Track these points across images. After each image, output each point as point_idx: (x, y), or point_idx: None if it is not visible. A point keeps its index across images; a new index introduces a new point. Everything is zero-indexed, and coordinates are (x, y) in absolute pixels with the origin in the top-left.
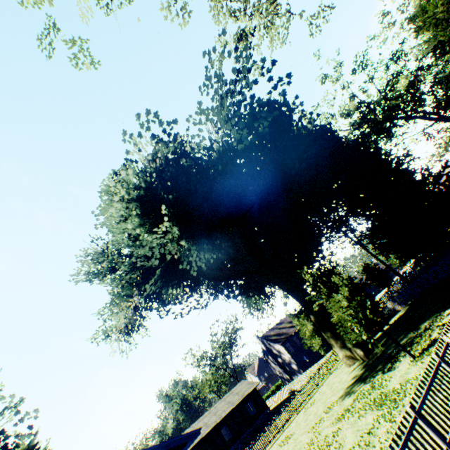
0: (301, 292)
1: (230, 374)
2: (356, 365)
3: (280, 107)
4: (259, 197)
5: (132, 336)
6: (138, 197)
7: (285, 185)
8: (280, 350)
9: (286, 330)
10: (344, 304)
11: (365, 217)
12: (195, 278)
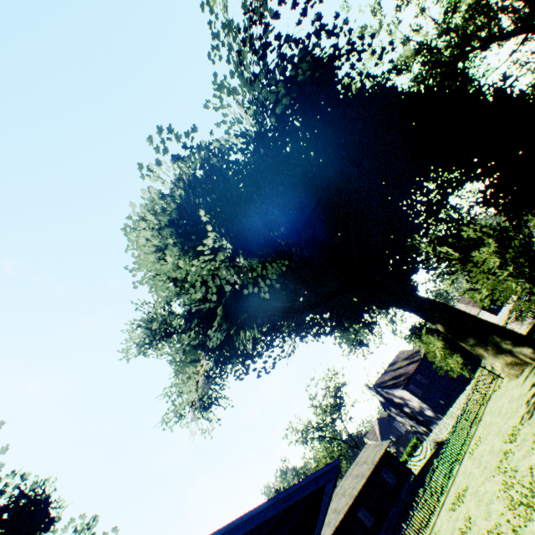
0: (414, 298)
1: (347, 443)
2: (527, 372)
3: (319, 37)
4: (322, 185)
5: (211, 411)
6: (171, 222)
7: (351, 165)
8: (403, 396)
9: (403, 369)
10: (495, 262)
11: (472, 176)
12: (270, 318)
